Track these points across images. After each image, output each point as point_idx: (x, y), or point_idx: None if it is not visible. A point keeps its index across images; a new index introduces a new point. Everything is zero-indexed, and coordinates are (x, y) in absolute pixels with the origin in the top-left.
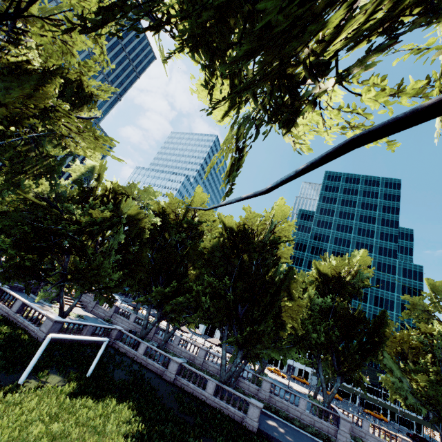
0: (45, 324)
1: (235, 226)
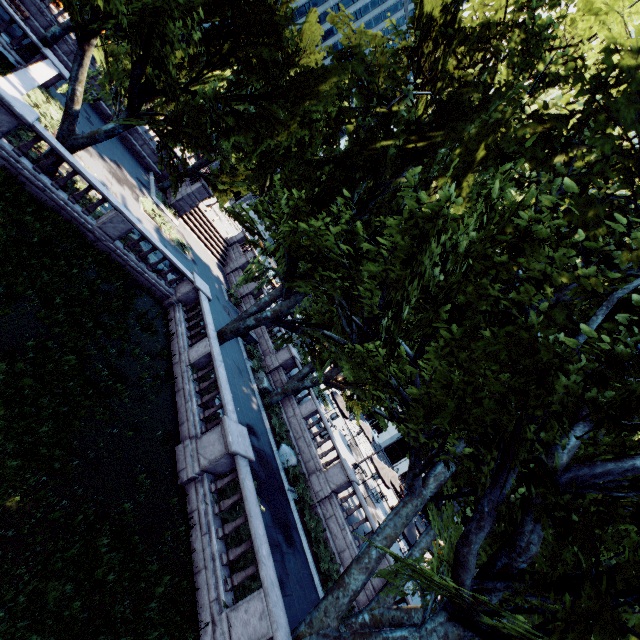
0: None
1: None
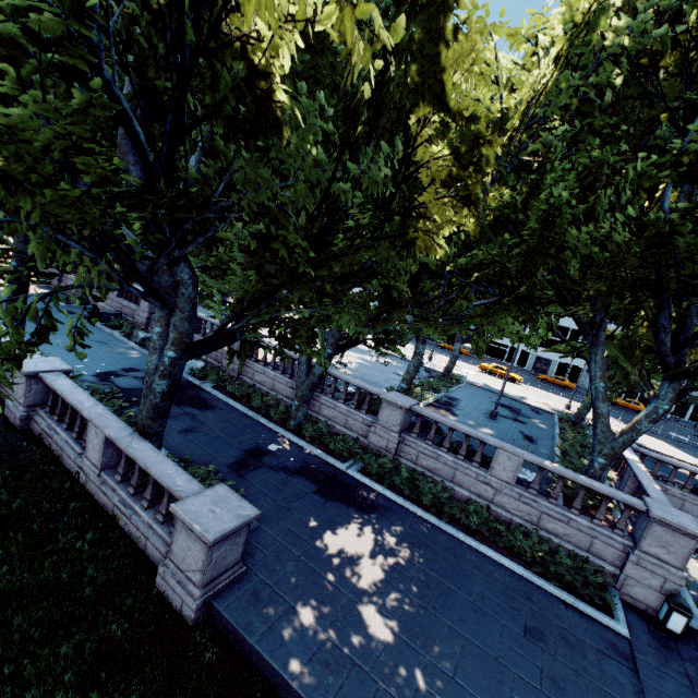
0: None
1: None
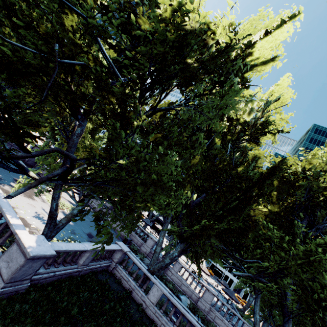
0: (8, 256)
1: None
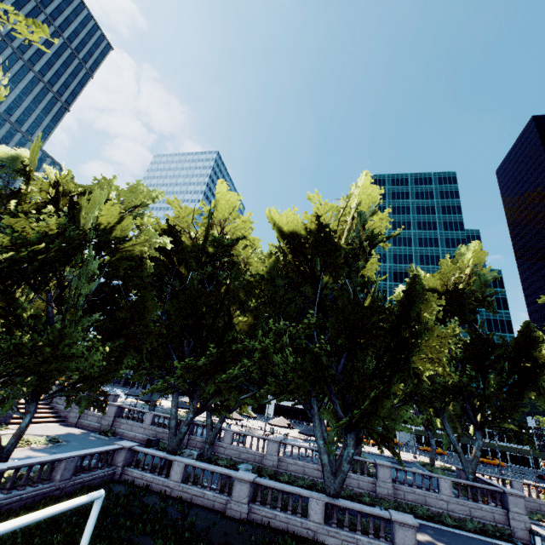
0: None
1: (303, 227)
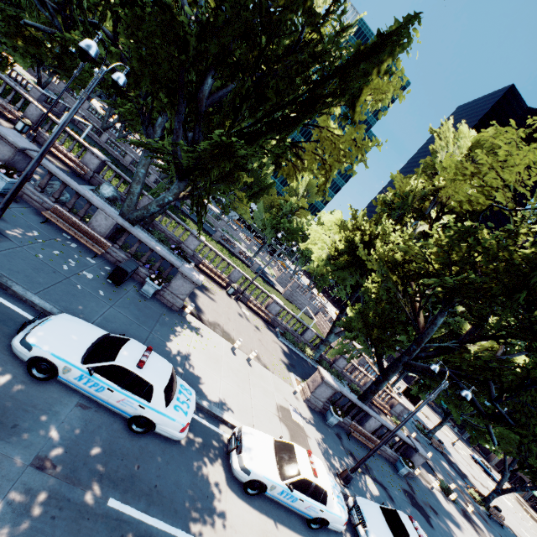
0: (33, 92)
1: None
